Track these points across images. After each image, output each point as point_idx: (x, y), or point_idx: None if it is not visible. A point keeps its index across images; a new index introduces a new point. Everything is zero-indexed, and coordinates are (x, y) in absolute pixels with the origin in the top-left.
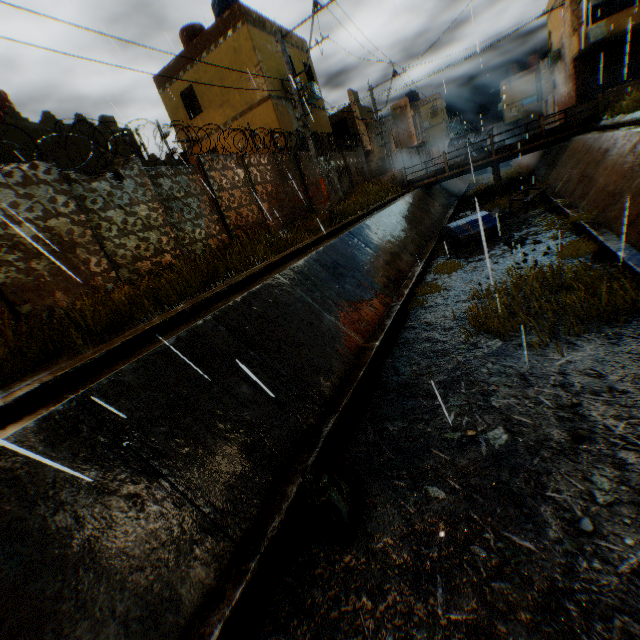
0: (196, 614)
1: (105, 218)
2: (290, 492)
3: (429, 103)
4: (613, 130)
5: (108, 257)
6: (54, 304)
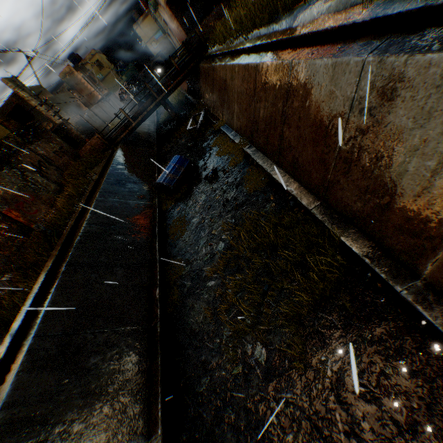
0: None
1: None
2: None
3: (91, 59)
4: (221, 59)
5: None
6: None
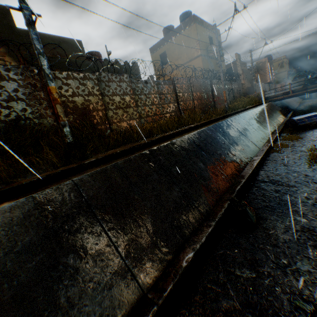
0: (192, 233)
1: (140, 98)
2: (224, 205)
3: (278, 61)
4: None
5: (138, 113)
6: (120, 127)
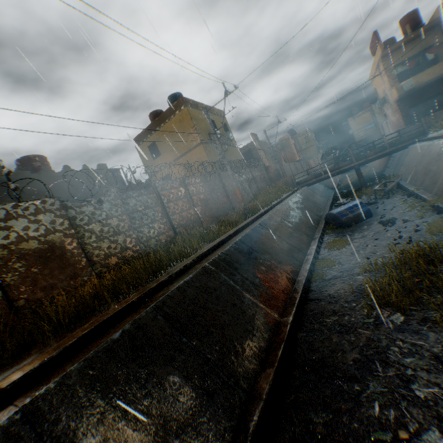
0: None
1: (88, 230)
2: None
3: (303, 134)
4: (441, 139)
5: (87, 257)
6: (42, 297)
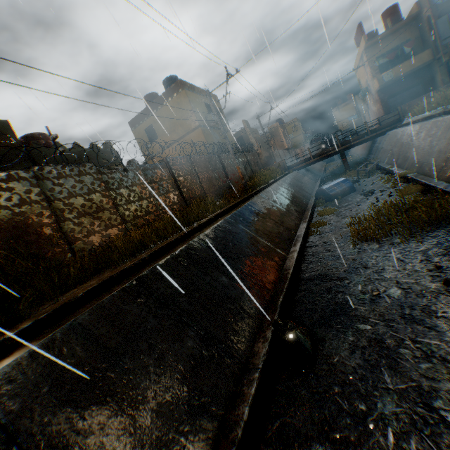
0: (228, 406)
1: (118, 193)
2: (268, 336)
3: (291, 124)
4: (413, 124)
5: (120, 216)
6: (91, 244)
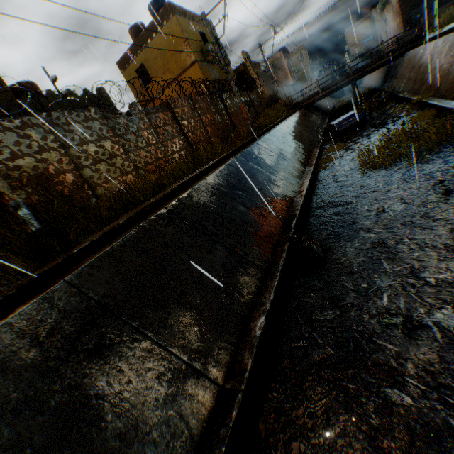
0: (257, 295)
1: (126, 139)
2: (284, 249)
3: (296, 54)
4: (435, 39)
5: (132, 163)
6: (111, 190)
